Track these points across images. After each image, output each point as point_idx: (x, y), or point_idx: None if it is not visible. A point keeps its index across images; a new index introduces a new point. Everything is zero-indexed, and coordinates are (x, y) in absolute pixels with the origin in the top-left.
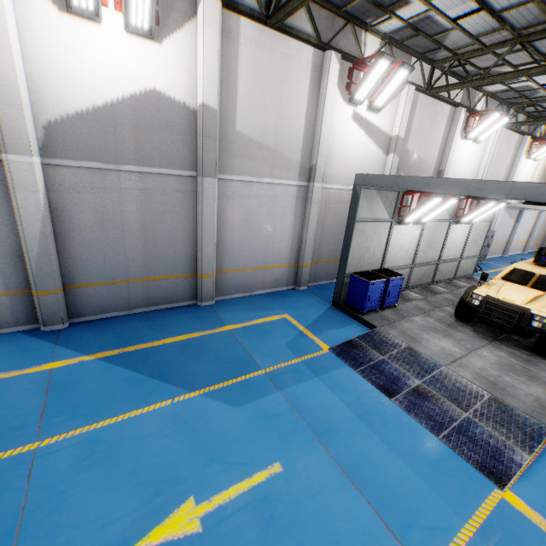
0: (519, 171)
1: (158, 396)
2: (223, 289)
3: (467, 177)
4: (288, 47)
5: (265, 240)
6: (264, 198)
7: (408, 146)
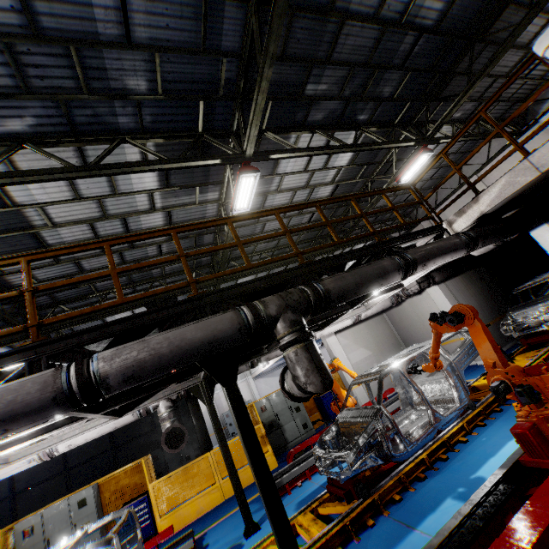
0: None
1: None
2: None
3: None
4: None
5: None
6: None
7: None
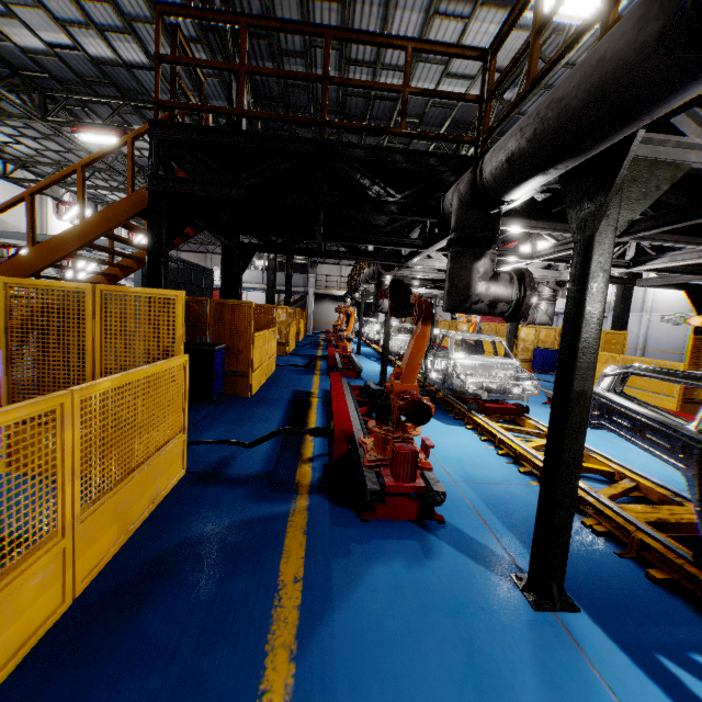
0: None
1: None
2: None
3: None
4: None
5: None
6: None
7: (1, 216)
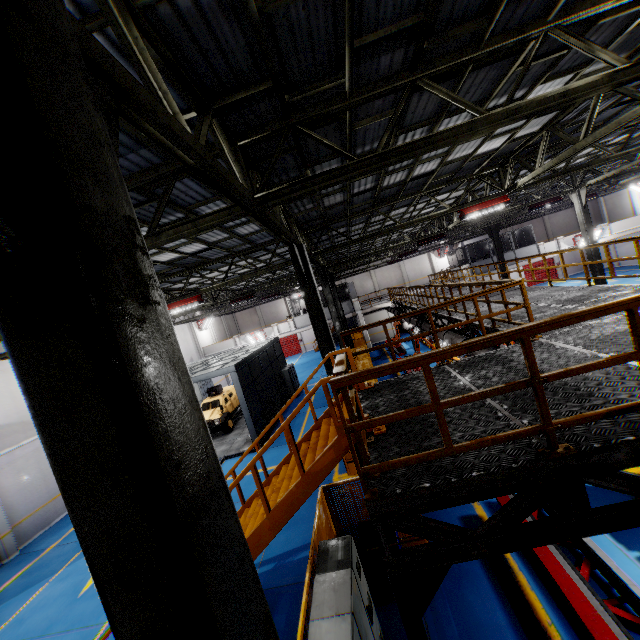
0: (202, 338)
1: (37, 589)
2: (23, 538)
3: None
4: (6, 365)
5: (44, 480)
6: (29, 454)
7: None
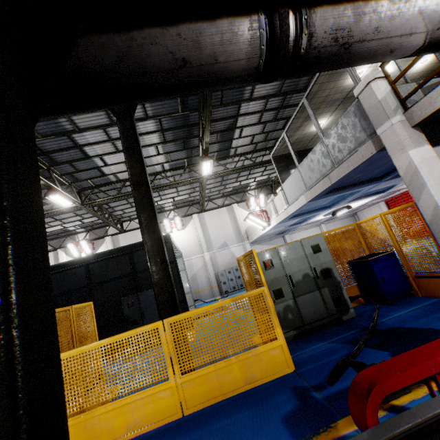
0: None
1: None
2: None
3: (190, 246)
4: None
5: None
6: None
7: None
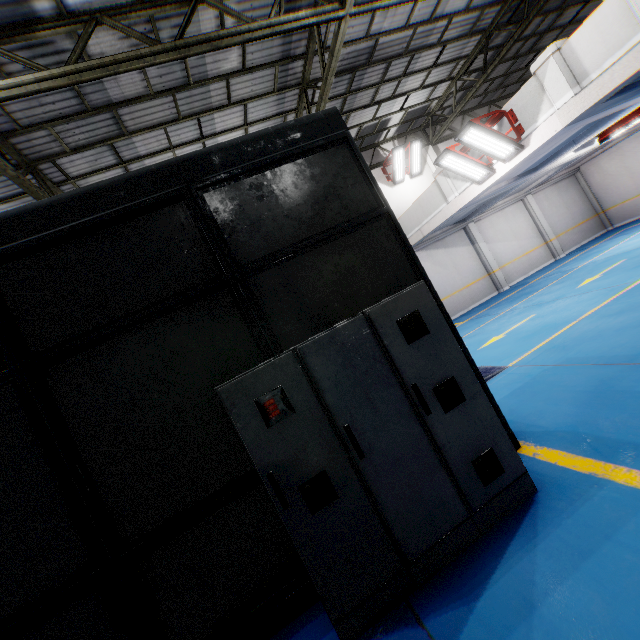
0: (398, 202)
1: None
2: None
3: None
4: None
5: None
6: None
7: None
